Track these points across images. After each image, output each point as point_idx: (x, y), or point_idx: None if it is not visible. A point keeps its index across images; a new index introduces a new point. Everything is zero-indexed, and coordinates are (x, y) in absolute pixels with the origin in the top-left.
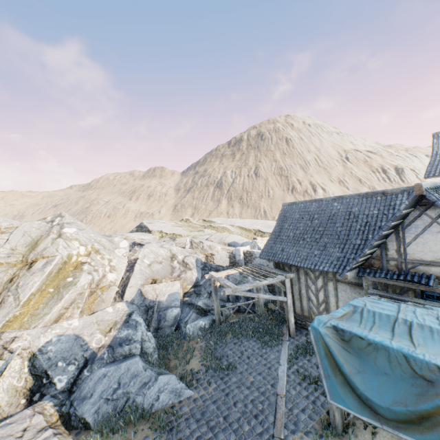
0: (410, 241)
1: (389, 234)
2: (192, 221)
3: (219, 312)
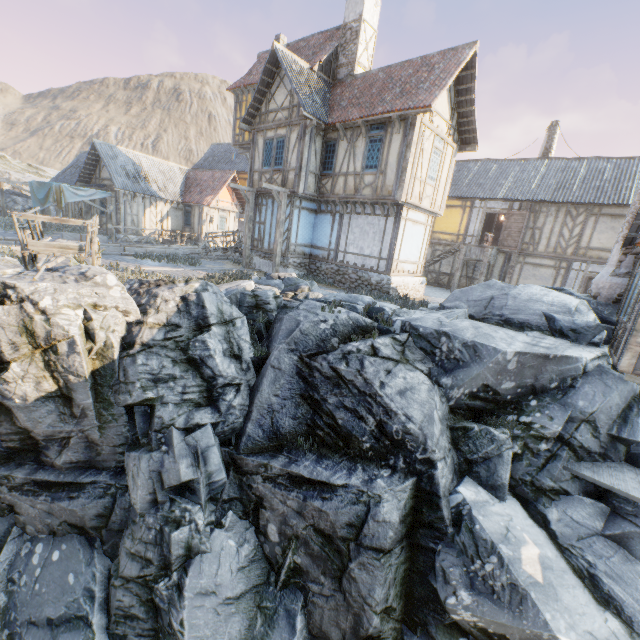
0: (102, 169)
1: (97, 166)
2: (10, 160)
3: (5, 209)
